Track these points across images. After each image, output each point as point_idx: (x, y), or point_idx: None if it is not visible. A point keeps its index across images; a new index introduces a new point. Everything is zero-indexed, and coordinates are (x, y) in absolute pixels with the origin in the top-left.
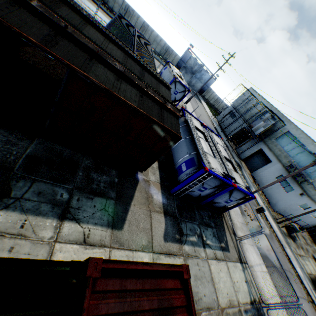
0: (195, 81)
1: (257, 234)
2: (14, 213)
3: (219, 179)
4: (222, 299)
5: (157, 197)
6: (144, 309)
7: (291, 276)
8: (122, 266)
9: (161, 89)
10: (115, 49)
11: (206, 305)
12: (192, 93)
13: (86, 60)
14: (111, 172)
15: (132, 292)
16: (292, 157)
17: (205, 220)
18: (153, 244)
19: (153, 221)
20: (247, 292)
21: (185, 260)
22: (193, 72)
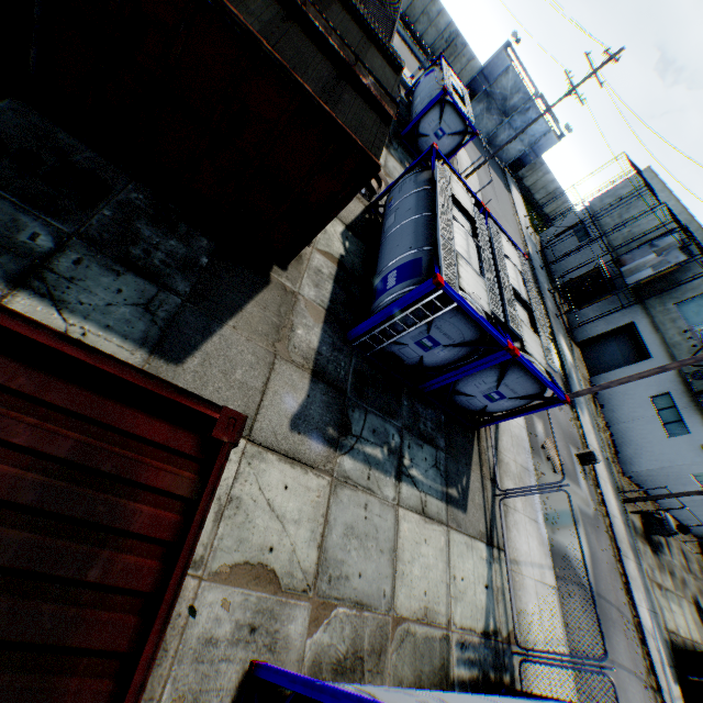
0: (507, 137)
1: (549, 491)
2: None
3: (476, 324)
4: (405, 600)
5: (308, 334)
6: (9, 442)
7: (619, 621)
8: None
9: (372, 59)
10: None
11: (355, 596)
12: (493, 164)
13: None
14: (198, 239)
15: None
16: None
17: (422, 427)
18: (255, 424)
19: (275, 378)
20: (481, 609)
21: (333, 487)
22: (507, 111)
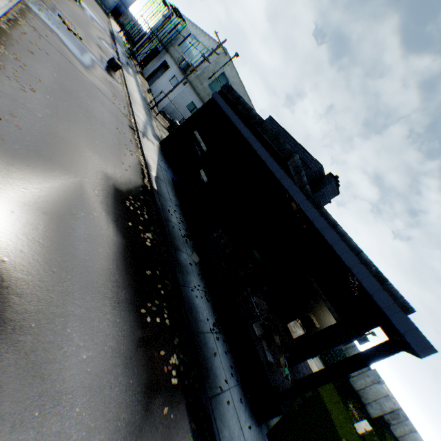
0: None
1: None
2: None
3: None
4: None
5: None
6: None
7: (111, 94)
8: None
9: None
10: None
11: None
12: (96, 1)
13: None
14: None
15: None
16: (187, 57)
17: None
18: None
19: None
20: None
21: None
22: None
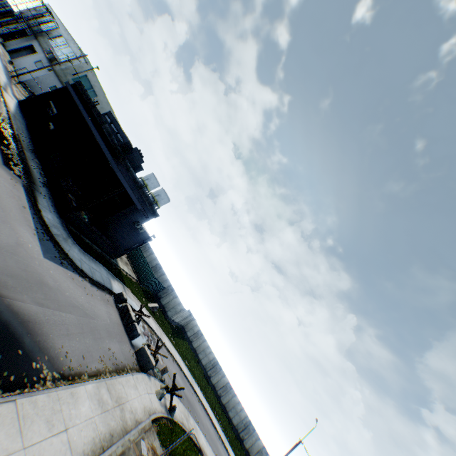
0: None
1: None
2: None
3: None
4: None
5: None
6: None
7: None
8: None
9: None
10: None
11: None
12: None
13: None
14: None
15: None
16: (57, 52)
17: None
18: None
19: None
20: None
21: None
22: None
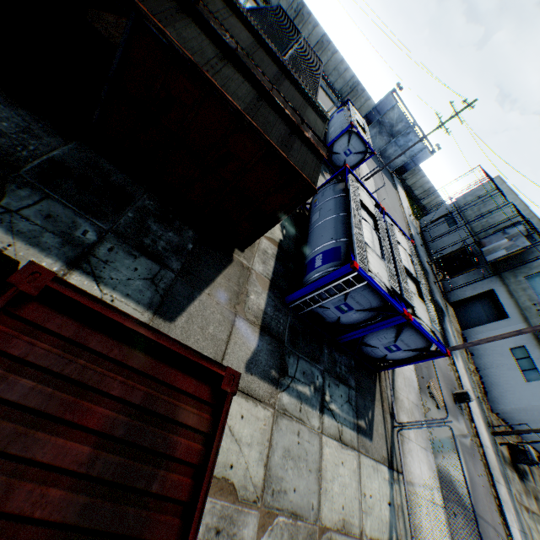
0: (394, 151)
1: (436, 425)
2: None
3: (380, 295)
4: (328, 512)
5: (258, 299)
6: (109, 393)
7: (496, 538)
8: (92, 305)
9: (309, 115)
10: (240, 28)
11: (291, 507)
12: (384, 169)
13: (171, 10)
14: (186, 231)
15: (97, 357)
16: None
17: (338, 370)
18: None
19: (235, 332)
20: (386, 523)
21: (275, 417)
22: (394, 133)
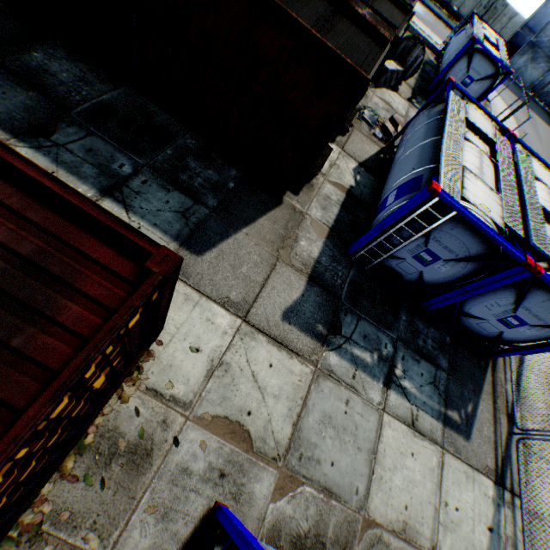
0: None
1: None
2: (44, 158)
3: (482, 236)
4: (380, 506)
5: (309, 246)
6: None
7: None
8: None
9: (380, 6)
10: None
11: (324, 481)
12: (537, 110)
13: None
14: (229, 170)
15: None
16: None
17: (421, 343)
18: (252, 309)
19: (274, 276)
20: None
21: (316, 376)
22: None
